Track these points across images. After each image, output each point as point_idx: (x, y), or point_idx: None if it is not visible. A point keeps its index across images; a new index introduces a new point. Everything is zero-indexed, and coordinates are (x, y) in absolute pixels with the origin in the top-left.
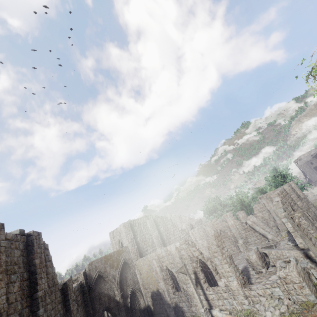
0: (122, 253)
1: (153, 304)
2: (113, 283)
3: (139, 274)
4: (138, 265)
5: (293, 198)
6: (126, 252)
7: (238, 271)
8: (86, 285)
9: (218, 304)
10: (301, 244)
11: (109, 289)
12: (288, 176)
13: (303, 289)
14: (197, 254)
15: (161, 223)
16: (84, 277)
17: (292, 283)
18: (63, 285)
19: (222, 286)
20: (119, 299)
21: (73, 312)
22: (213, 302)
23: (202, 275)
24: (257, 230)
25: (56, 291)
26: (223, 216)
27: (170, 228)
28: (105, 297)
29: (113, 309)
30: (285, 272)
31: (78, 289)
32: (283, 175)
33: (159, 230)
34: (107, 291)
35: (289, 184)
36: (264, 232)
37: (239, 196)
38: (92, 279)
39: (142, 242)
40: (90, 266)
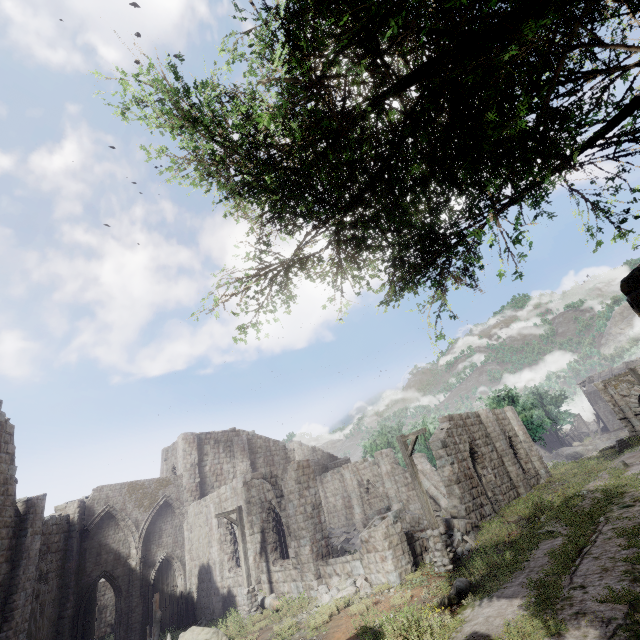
0: (167, 485)
1: (198, 590)
2: (133, 533)
3: (189, 530)
4: (190, 514)
5: (491, 434)
6: (175, 485)
7: (323, 533)
8: (80, 524)
9: (283, 591)
10: (454, 508)
11: (122, 543)
12: (516, 398)
13: (385, 561)
14: (271, 497)
15: (263, 449)
16: (79, 508)
17: (374, 551)
18: (24, 502)
19: (292, 555)
20: (134, 565)
21: (29, 551)
22: (277, 587)
23: (273, 536)
24: (425, 487)
25: (6, 505)
26: (375, 454)
27: (278, 462)
28: (110, 555)
29: (118, 579)
30: (369, 531)
31: (58, 523)
32: (509, 396)
33: (254, 460)
34: (117, 545)
35: (501, 410)
36: (436, 494)
37: (427, 426)
38: (94, 516)
39: (214, 476)
40: (98, 493)
